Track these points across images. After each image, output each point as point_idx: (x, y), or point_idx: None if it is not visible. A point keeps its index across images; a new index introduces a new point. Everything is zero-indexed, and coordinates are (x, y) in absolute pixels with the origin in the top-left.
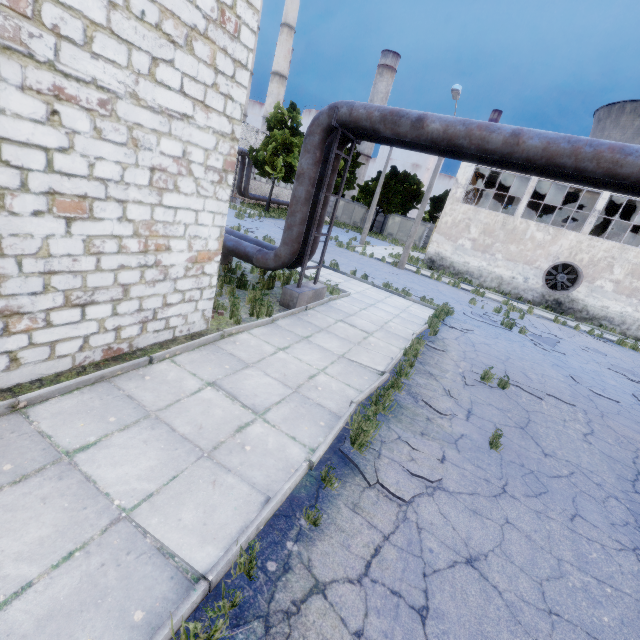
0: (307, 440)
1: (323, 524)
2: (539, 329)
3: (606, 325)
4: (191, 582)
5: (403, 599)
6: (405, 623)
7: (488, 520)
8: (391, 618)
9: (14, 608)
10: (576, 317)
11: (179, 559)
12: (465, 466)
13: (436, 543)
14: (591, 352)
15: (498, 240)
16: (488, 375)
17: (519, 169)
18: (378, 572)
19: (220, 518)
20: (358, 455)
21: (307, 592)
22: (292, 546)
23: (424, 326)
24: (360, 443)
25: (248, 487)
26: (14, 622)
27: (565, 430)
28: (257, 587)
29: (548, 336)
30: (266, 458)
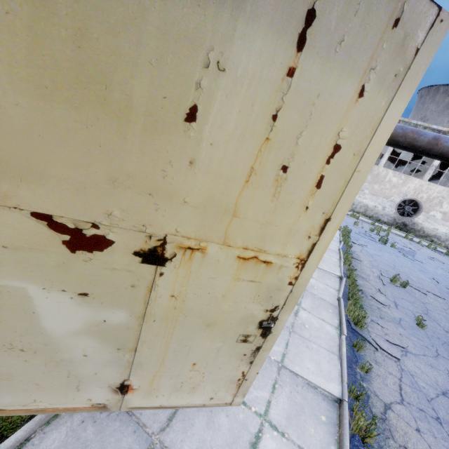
0: (330, 321)
1: (368, 372)
2: (400, 244)
3: (435, 241)
4: (333, 402)
5: (426, 413)
6: (434, 425)
7: (440, 371)
8: (427, 422)
9: (272, 413)
10: (416, 234)
11: (320, 389)
12: (412, 338)
13: (424, 383)
14: (435, 261)
15: (366, 181)
16: (395, 279)
17: (427, 155)
18: (407, 398)
19: (325, 368)
20: (361, 331)
21: (384, 408)
22: (362, 384)
23: (342, 243)
24: (361, 324)
25: (325, 350)
26: (277, 420)
27: (448, 315)
28: (361, 405)
29: (407, 249)
30: (319, 332)
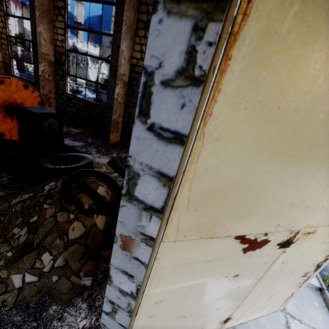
0: None
1: None
2: None
3: None
4: (315, 290)
5: None
6: None
7: None
8: None
9: (287, 307)
10: None
11: None
12: None
13: None
14: None
15: None
16: None
17: None
18: None
19: None
20: None
21: None
22: (325, 273)
23: None
24: None
25: None
26: (292, 311)
27: None
28: None
29: None
30: None
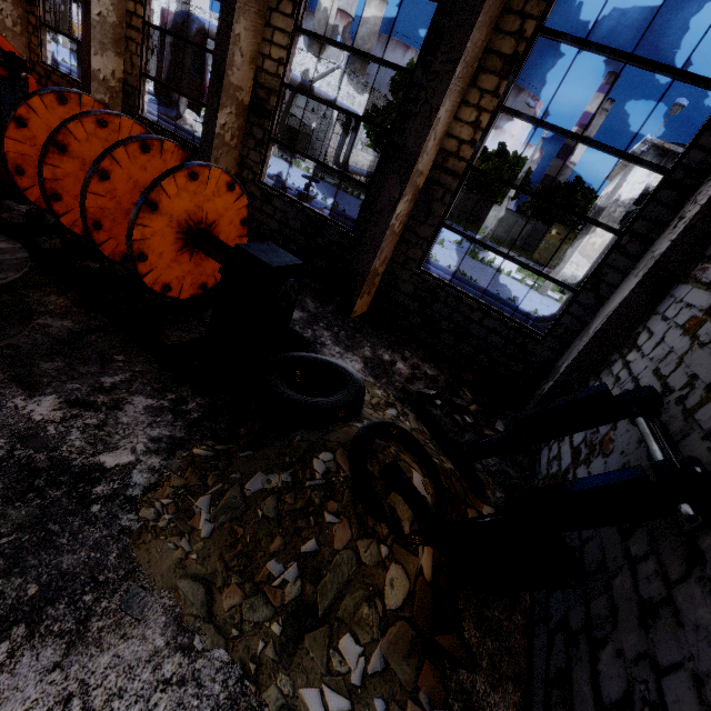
0: None
1: None
2: None
3: None
4: None
5: None
6: None
7: None
8: None
9: None
10: None
11: None
12: None
13: None
14: None
15: None
16: None
17: None
18: None
19: None
20: None
21: None
22: None
23: None
24: None
25: None
26: None
27: None
28: None
29: None
30: None
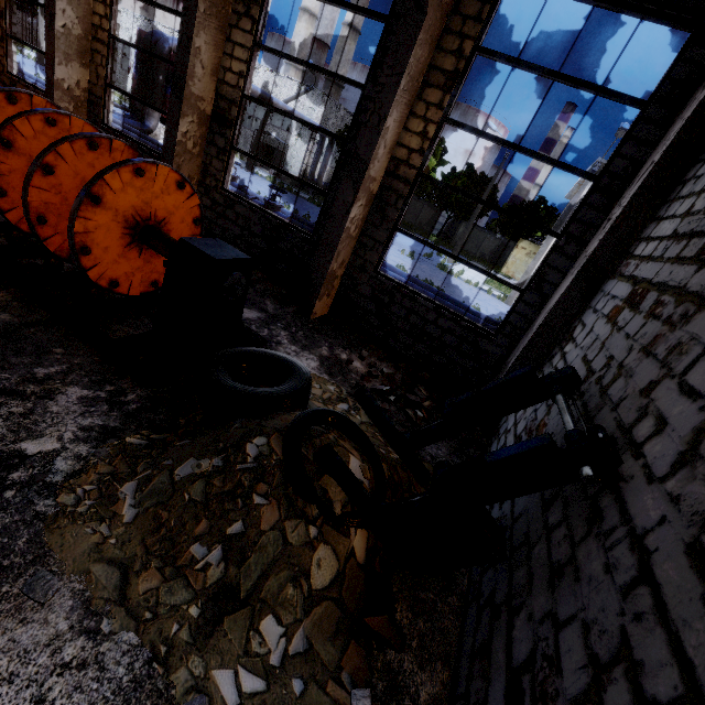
0: None
1: None
2: None
3: None
4: None
5: None
6: None
7: None
8: None
9: None
10: None
11: None
12: None
13: None
14: None
15: None
16: None
17: None
18: None
19: None
20: None
21: None
22: None
23: None
24: None
25: None
26: None
27: None
28: None
29: None
30: None
